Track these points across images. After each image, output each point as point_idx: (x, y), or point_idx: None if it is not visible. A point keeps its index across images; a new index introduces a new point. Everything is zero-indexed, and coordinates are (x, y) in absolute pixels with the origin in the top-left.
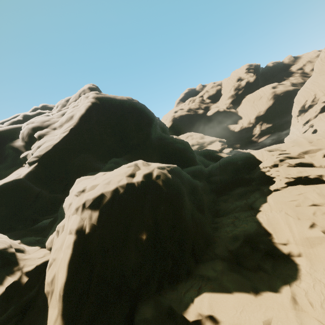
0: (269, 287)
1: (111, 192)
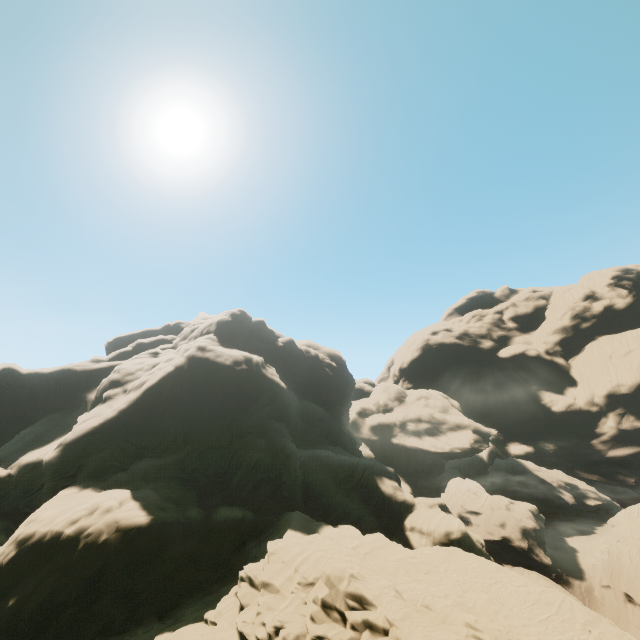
0: None
1: (42, 533)
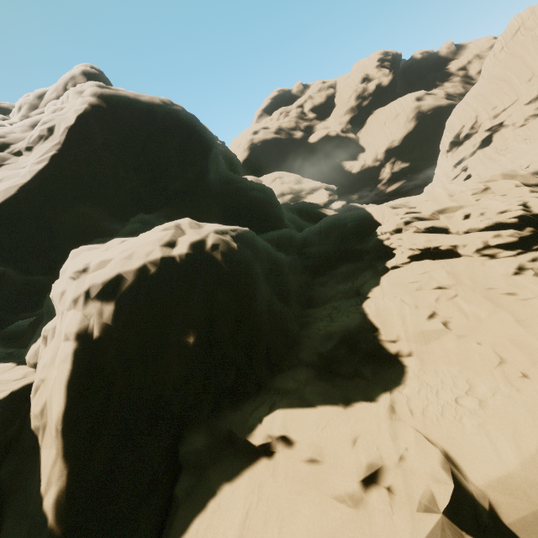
0: (364, 396)
1: (135, 272)
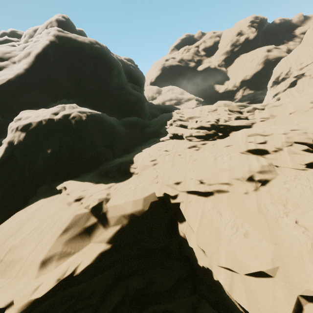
0: (106, 183)
1: (37, 122)
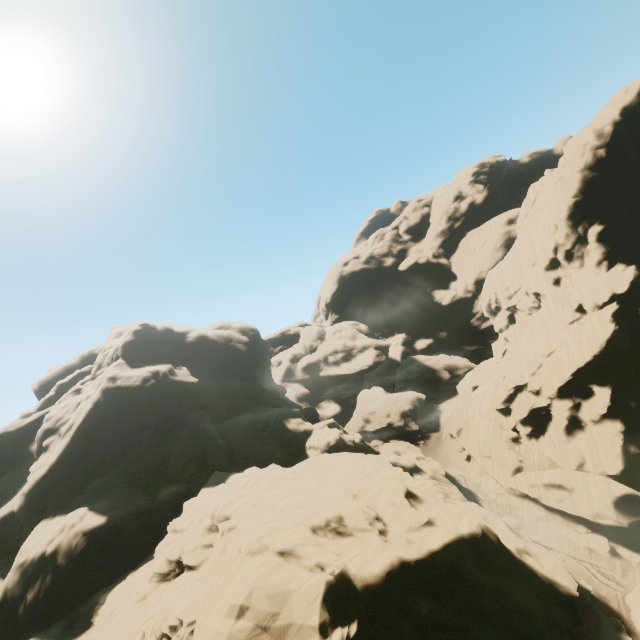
0: None
1: (32, 556)
